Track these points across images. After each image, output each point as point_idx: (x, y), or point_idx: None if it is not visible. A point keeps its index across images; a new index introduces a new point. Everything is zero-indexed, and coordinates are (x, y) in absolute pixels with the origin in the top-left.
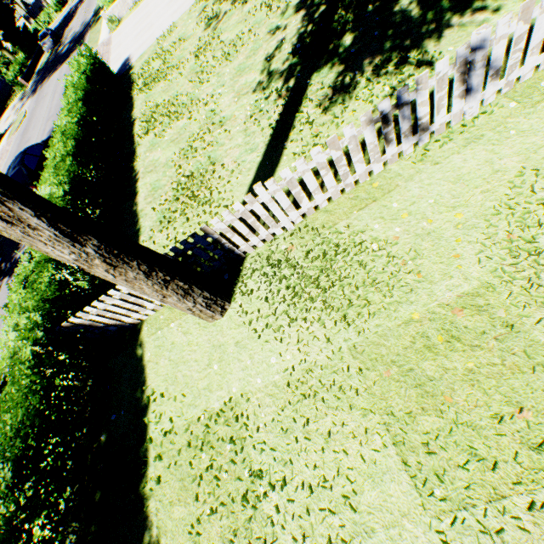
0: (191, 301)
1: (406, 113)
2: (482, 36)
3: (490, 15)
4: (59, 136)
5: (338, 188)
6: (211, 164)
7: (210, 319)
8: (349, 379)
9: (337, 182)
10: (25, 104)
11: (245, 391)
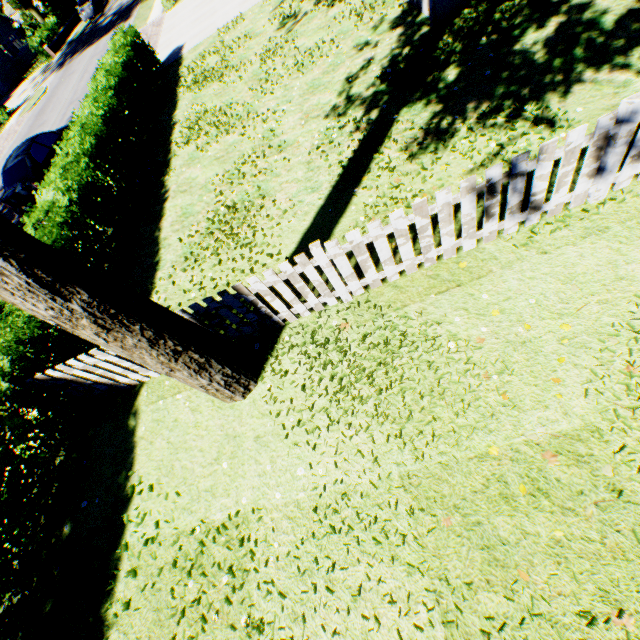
0: (206, 378)
1: (519, 185)
2: (634, 106)
3: (633, 77)
4: (76, 129)
5: (416, 261)
6: (260, 197)
7: (228, 399)
8: (396, 519)
9: (414, 251)
10: (48, 79)
11: (258, 505)
